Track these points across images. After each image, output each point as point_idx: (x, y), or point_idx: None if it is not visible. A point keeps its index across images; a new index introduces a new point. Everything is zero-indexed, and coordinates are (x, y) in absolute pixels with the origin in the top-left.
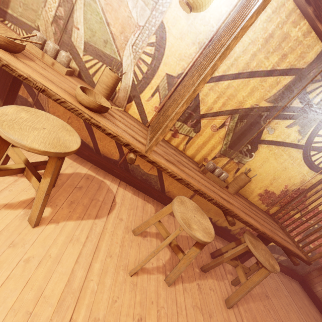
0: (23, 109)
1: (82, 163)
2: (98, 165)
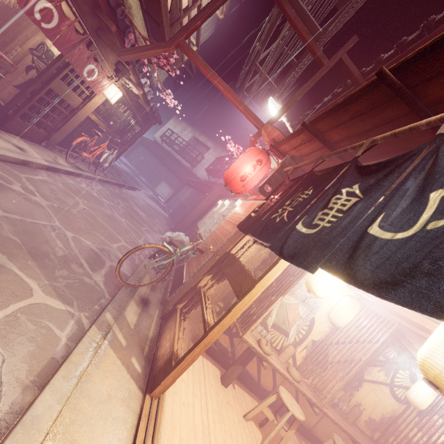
0: (281, 390)
1: (253, 396)
2: (259, 396)
